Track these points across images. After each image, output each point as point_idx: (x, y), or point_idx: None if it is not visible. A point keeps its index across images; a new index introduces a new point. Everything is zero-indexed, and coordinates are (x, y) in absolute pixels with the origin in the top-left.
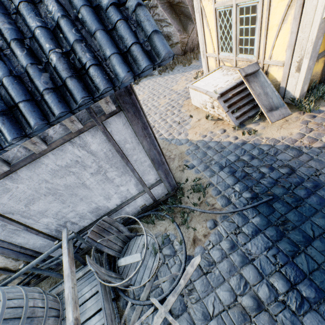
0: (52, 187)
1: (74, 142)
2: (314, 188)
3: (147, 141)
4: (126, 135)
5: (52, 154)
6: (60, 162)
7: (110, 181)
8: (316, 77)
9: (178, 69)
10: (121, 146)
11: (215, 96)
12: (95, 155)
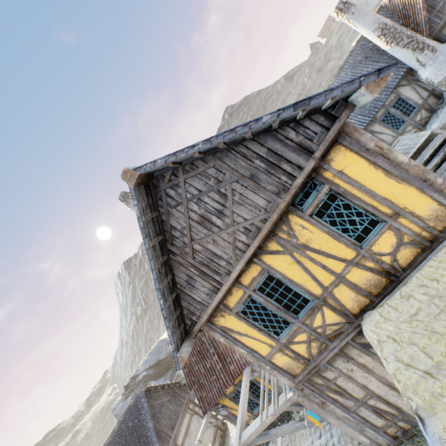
0: None
1: None
2: None
3: None
4: None
5: None
6: None
7: None
8: None
9: None
10: None
11: None
12: None
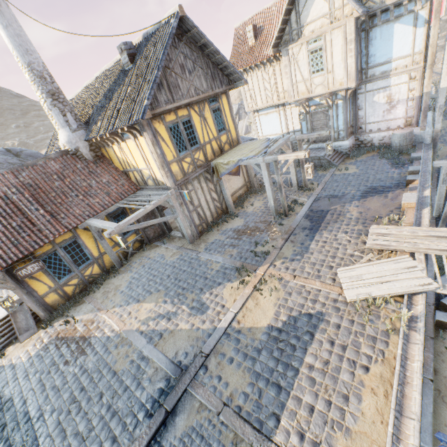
0: None
1: None
2: None
3: None
4: None
5: None
6: None
7: None
8: (59, 301)
9: None
10: None
11: None
12: None
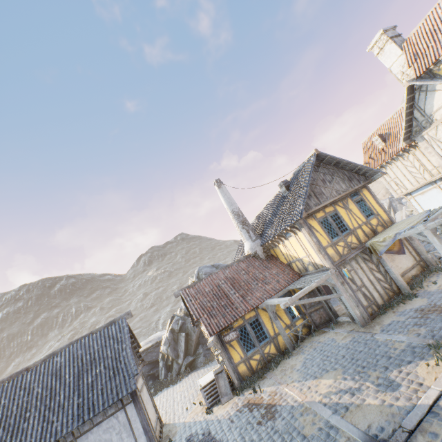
0: (101, 438)
1: (114, 415)
2: (209, 441)
3: (141, 416)
4: (133, 412)
5: (106, 420)
6: (107, 425)
7: (123, 439)
8: (246, 372)
9: (216, 360)
10: (130, 418)
11: (199, 388)
12: (120, 422)
